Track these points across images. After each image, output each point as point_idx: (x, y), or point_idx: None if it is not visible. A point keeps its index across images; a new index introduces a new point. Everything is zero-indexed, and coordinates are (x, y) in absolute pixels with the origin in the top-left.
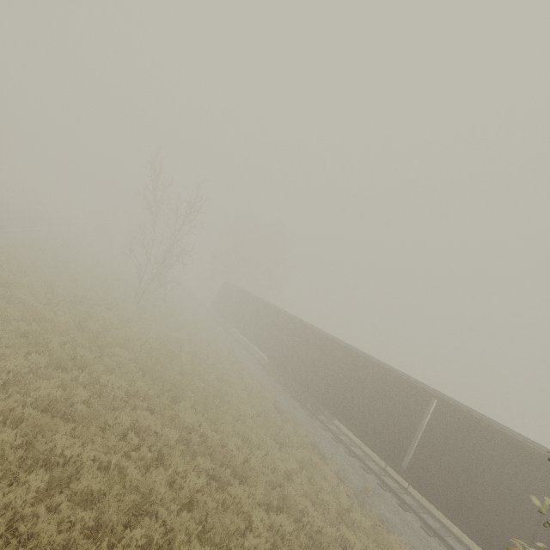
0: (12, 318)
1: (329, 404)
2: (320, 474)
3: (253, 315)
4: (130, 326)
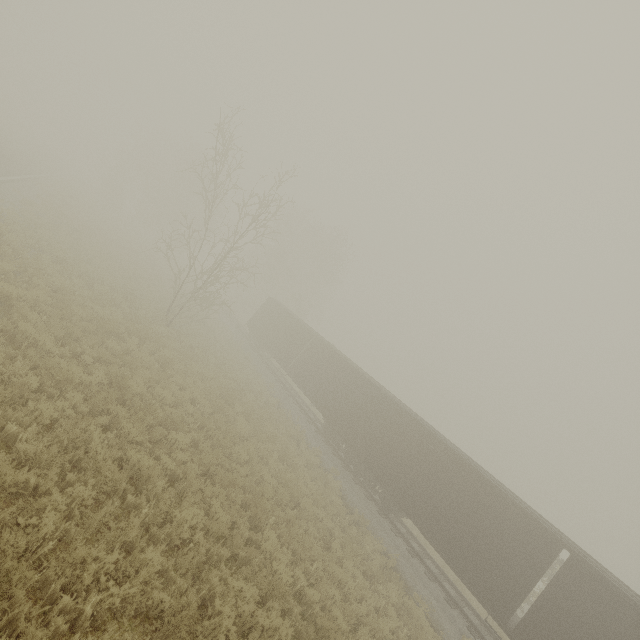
0: (25, 386)
1: (411, 509)
2: (424, 636)
3: (308, 357)
4: (171, 373)
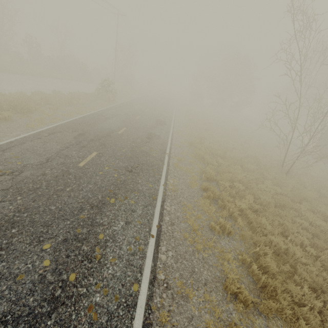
0: None
1: None
2: None
3: None
4: None
